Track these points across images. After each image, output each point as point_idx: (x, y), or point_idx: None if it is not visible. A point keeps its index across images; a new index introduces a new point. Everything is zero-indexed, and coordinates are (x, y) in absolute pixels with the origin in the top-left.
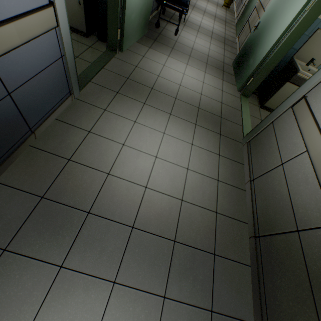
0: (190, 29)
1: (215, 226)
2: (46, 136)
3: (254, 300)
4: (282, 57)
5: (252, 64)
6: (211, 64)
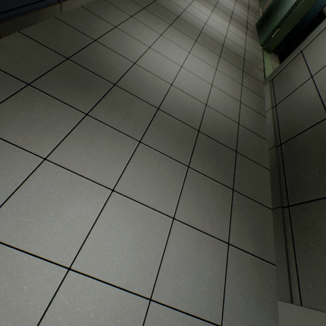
0: None
1: (237, 133)
2: (72, 16)
3: (272, 192)
4: (313, 3)
5: (279, 15)
6: (236, 19)
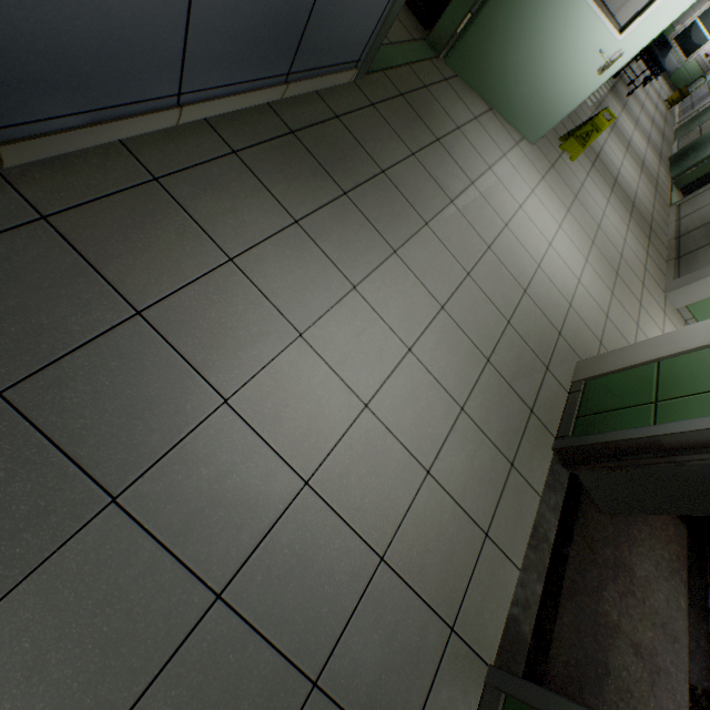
0: (635, 101)
1: (651, 221)
2: None
3: (667, 257)
4: None
5: (699, 156)
6: (651, 144)
